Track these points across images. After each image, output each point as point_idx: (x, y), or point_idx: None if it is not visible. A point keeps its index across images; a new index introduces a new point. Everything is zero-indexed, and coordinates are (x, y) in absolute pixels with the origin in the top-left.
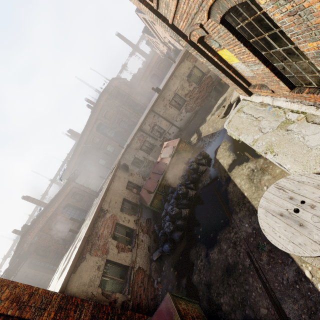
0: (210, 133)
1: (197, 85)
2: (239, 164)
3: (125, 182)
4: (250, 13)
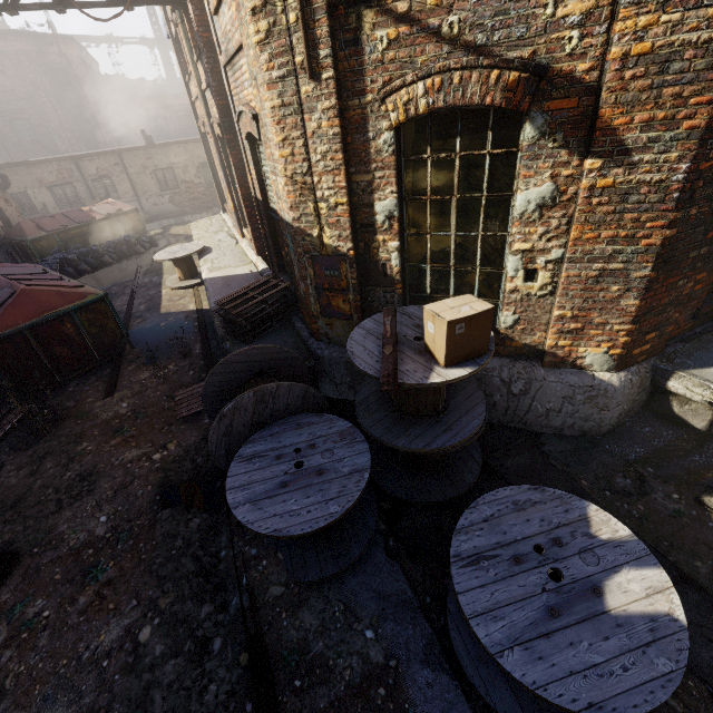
0: (178, 234)
1: (207, 184)
2: None
3: None
4: None
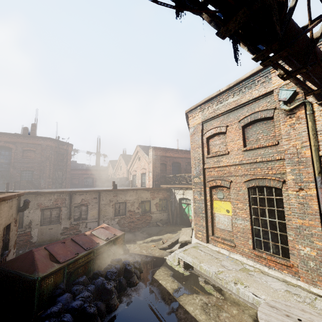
0: (143, 254)
1: (142, 213)
2: (188, 293)
3: (9, 220)
4: (269, 194)
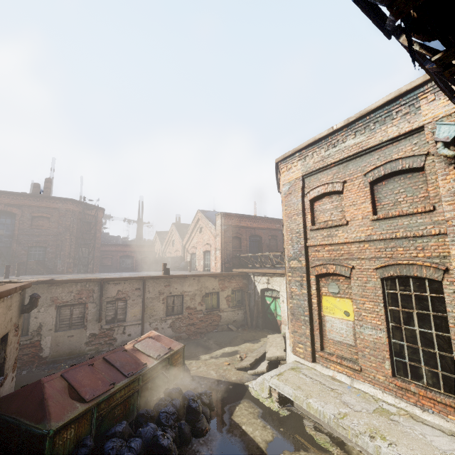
0: (212, 377)
1: (206, 311)
2: (291, 450)
3: (5, 329)
4: (419, 290)
